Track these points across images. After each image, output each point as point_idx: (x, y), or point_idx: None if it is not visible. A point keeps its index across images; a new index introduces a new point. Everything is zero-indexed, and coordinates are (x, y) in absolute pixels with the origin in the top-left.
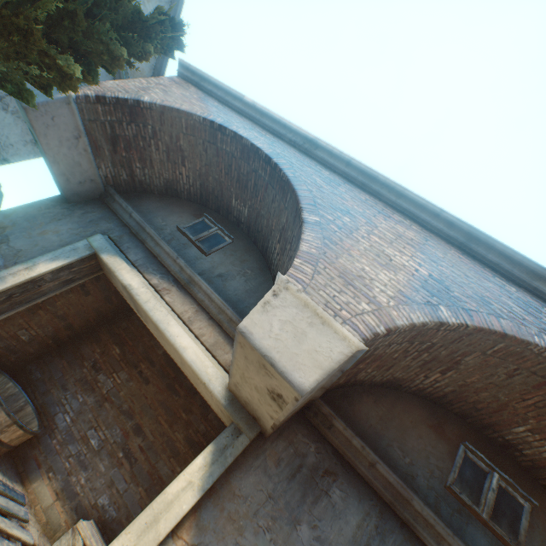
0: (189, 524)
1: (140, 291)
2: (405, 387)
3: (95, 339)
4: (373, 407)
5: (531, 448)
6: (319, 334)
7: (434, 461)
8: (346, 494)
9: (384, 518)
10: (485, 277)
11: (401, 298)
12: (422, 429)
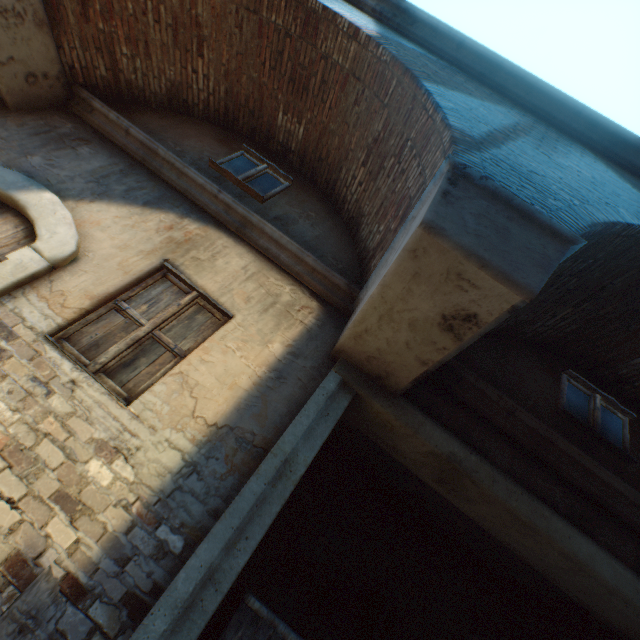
0: None
1: None
2: (195, 109)
3: None
4: (157, 120)
5: (294, 138)
6: None
7: (209, 155)
8: (98, 153)
9: (134, 169)
10: None
11: None
12: (207, 140)
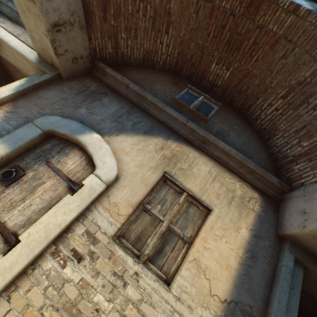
0: (9, 105)
1: None
2: (157, 64)
3: None
4: (137, 74)
5: (220, 78)
6: None
7: (169, 93)
8: (112, 101)
9: (133, 109)
10: None
11: None
12: (165, 83)
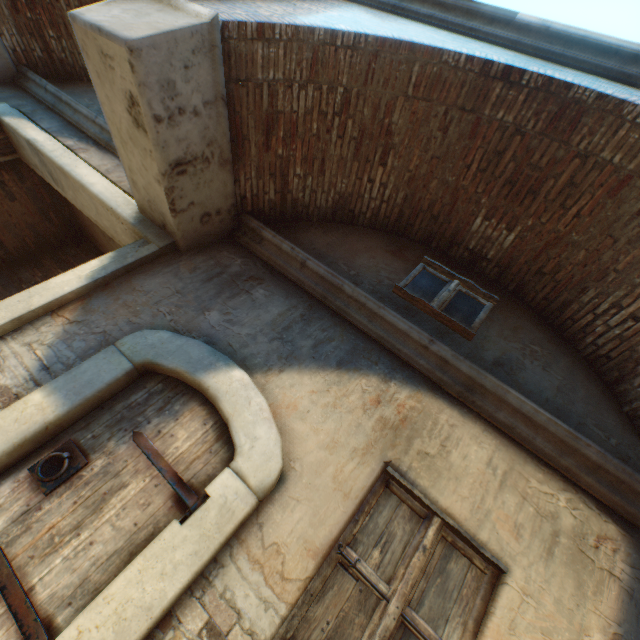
0: (75, 308)
1: (46, 144)
2: (360, 217)
3: (36, 266)
4: (321, 237)
5: (493, 245)
6: (167, 16)
7: (386, 274)
8: (272, 293)
9: (313, 310)
10: (413, 26)
11: (291, 17)
12: (377, 253)
